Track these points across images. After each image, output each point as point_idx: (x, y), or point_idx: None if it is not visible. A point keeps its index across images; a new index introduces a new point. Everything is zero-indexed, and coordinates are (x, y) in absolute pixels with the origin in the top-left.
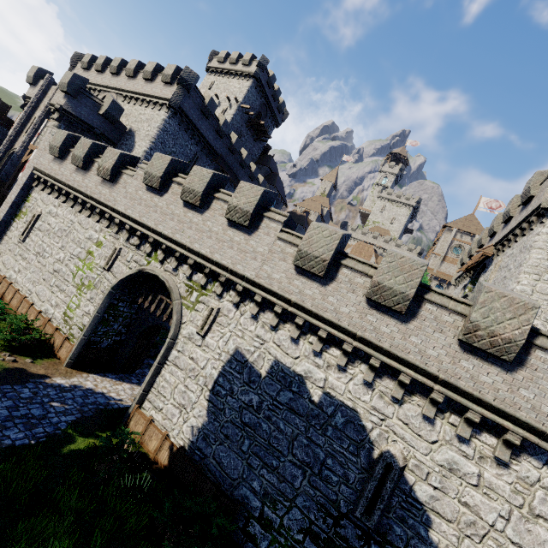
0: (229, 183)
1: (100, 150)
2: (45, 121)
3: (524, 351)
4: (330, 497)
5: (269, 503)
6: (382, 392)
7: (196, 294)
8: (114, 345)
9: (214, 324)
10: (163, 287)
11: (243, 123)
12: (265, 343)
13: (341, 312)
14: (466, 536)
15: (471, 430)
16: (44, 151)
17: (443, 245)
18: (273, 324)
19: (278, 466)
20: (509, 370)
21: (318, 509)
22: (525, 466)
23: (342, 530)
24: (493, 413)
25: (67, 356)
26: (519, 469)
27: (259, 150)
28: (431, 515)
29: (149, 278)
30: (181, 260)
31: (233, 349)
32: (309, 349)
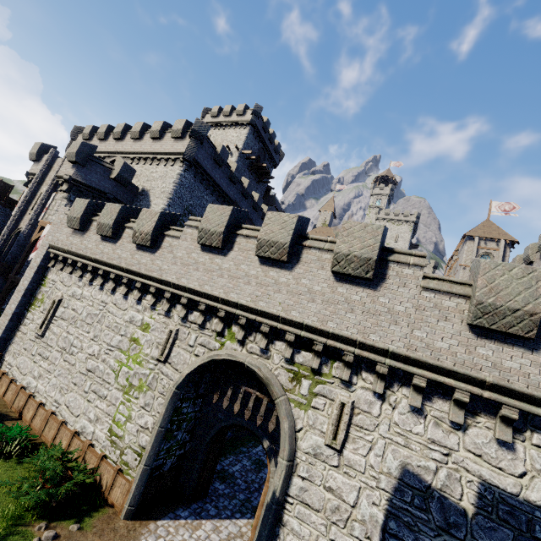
0: None
1: (130, 213)
2: (53, 194)
3: None
4: None
5: None
6: None
7: (307, 384)
8: (177, 462)
9: (351, 428)
10: (246, 374)
11: (245, 168)
12: (451, 453)
13: None
14: None
15: None
16: (59, 226)
17: (468, 255)
18: (459, 420)
19: None
20: None
21: None
22: None
23: None
24: None
25: (124, 501)
26: None
27: (261, 191)
28: None
29: (222, 364)
30: (270, 336)
31: (397, 468)
32: (540, 458)
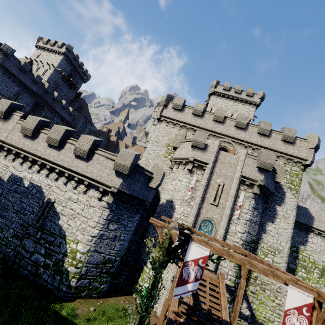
0: (47, 110)
1: None
2: None
3: (93, 155)
4: (26, 220)
5: (0, 230)
6: (51, 178)
7: None
8: None
9: None
10: None
11: (59, 78)
12: (8, 167)
13: (38, 150)
14: (70, 219)
15: (76, 184)
16: None
17: None
18: (12, 158)
19: (6, 215)
20: (87, 162)
21: (21, 226)
22: (91, 192)
23: (28, 231)
24: (82, 176)
25: None
26: (89, 193)
27: (73, 94)
28: (61, 215)
29: None
30: None
31: None
32: (27, 167)
